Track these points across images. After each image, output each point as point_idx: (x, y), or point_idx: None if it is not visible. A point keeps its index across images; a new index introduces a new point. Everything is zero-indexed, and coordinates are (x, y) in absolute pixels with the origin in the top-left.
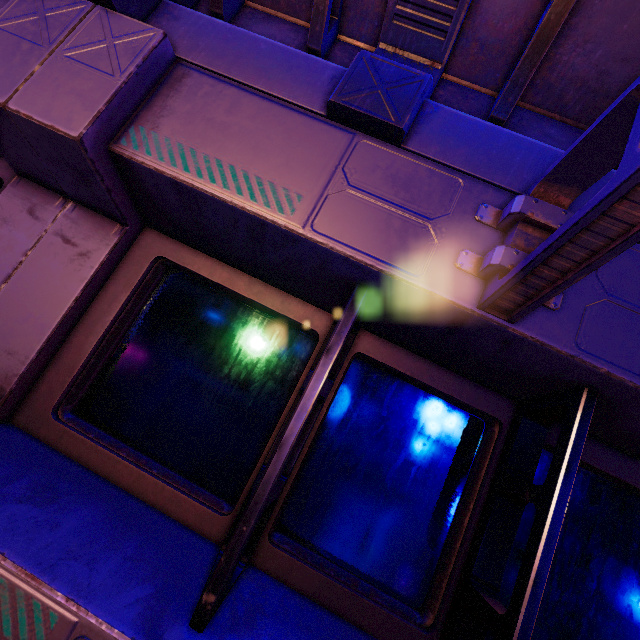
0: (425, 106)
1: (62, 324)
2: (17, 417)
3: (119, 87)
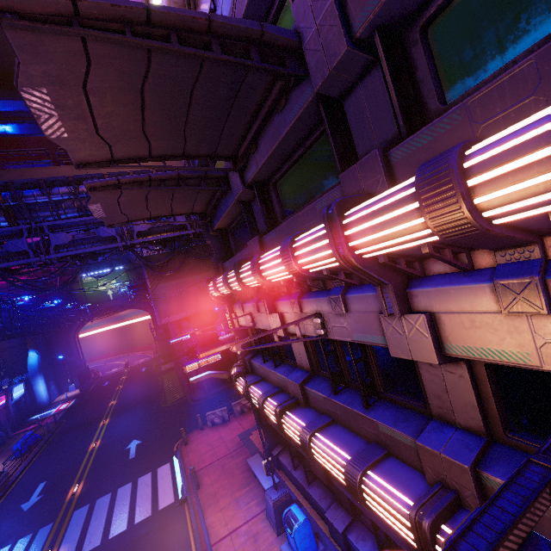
0: (548, 283)
1: (478, 404)
2: (494, 438)
3: (432, 341)
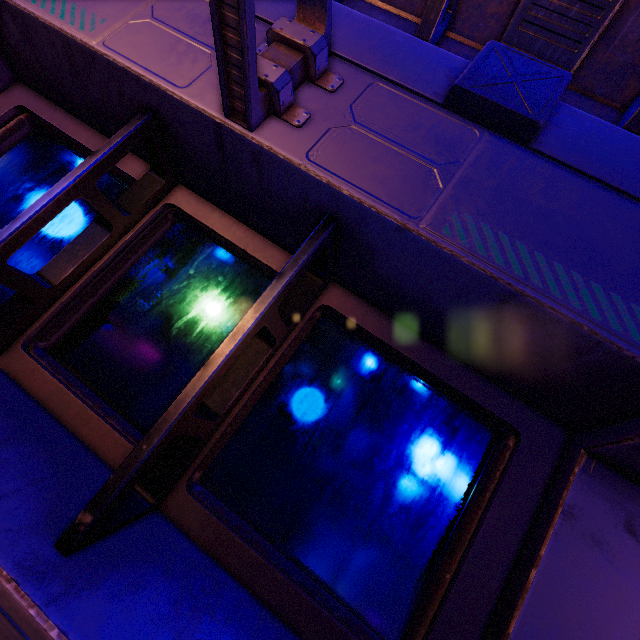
0: None
1: None
2: None
3: None
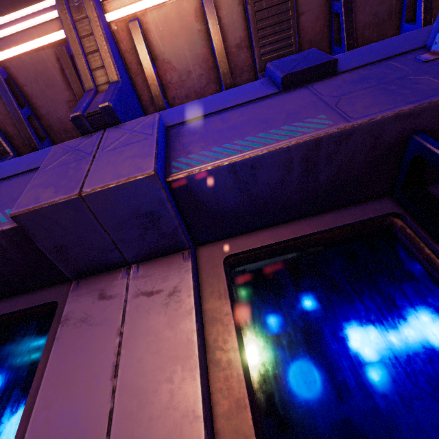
0: None
1: (202, 371)
2: None
3: (156, 139)
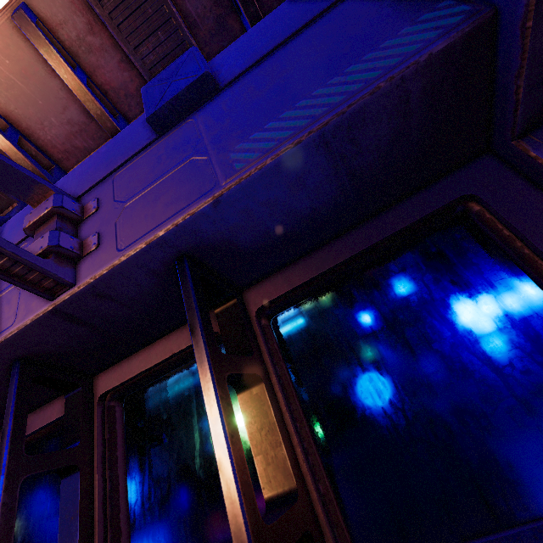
0: None
1: None
2: None
3: None
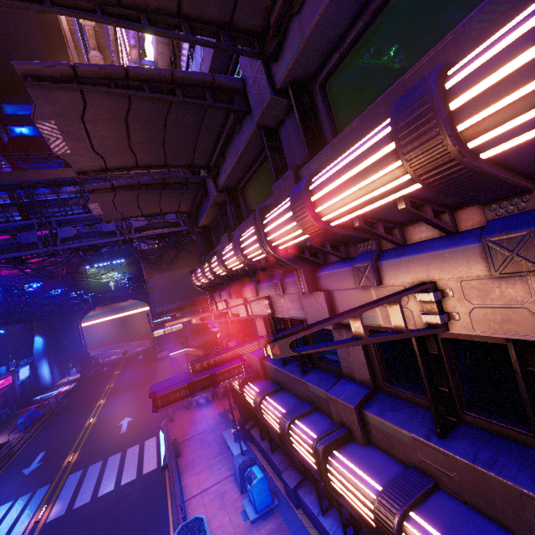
0: (378, 266)
1: (366, 361)
2: (378, 388)
3: (328, 312)
